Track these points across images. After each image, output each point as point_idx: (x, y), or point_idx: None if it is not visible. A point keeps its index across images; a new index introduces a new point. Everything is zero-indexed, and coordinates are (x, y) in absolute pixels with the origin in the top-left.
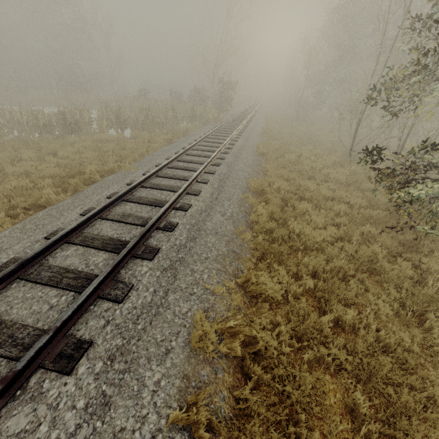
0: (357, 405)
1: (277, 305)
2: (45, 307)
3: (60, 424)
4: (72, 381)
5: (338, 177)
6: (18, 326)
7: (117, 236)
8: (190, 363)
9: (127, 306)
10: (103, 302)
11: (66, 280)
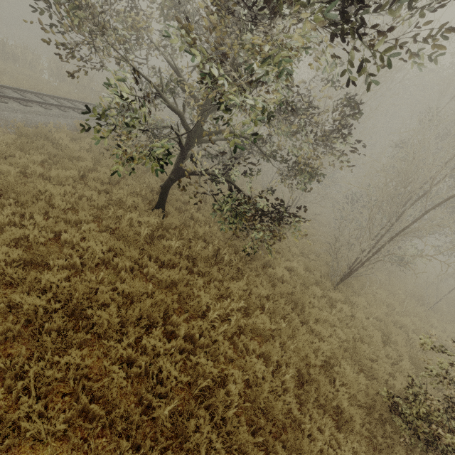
0: None
1: None
2: None
3: None
4: None
5: None
6: None
7: None
8: None
9: None
10: None
11: None
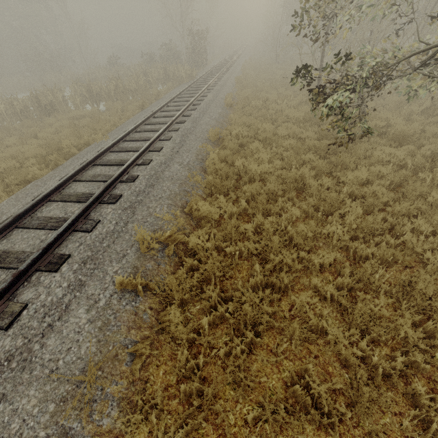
0: (256, 272)
1: (219, 225)
2: (38, 241)
3: (53, 294)
4: (58, 275)
5: (297, 115)
6: (20, 252)
7: (89, 192)
8: (139, 260)
9: (95, 233)
10: (78, 233)
11: (50, 224)
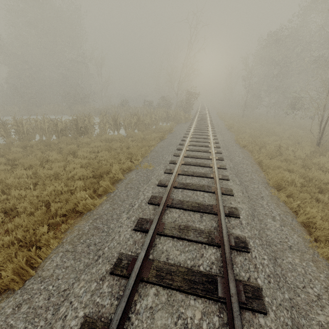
0: None
1: None
2: None
3: None
4: None
5: None
6: None
7: (192, 264)
8: None
9: None
10: None
11: None
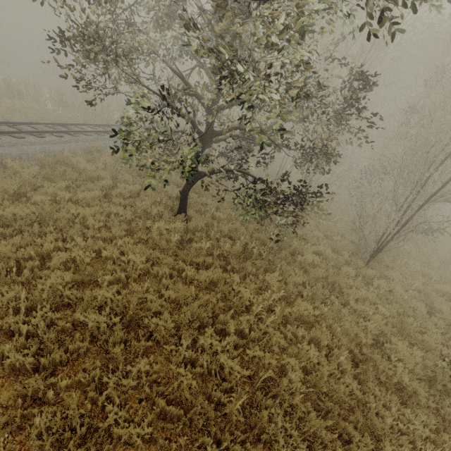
0: None
1: None
2: None
3: None
4: None
5: None
6: None
7: None
8: None
9: None
10: None
11: None
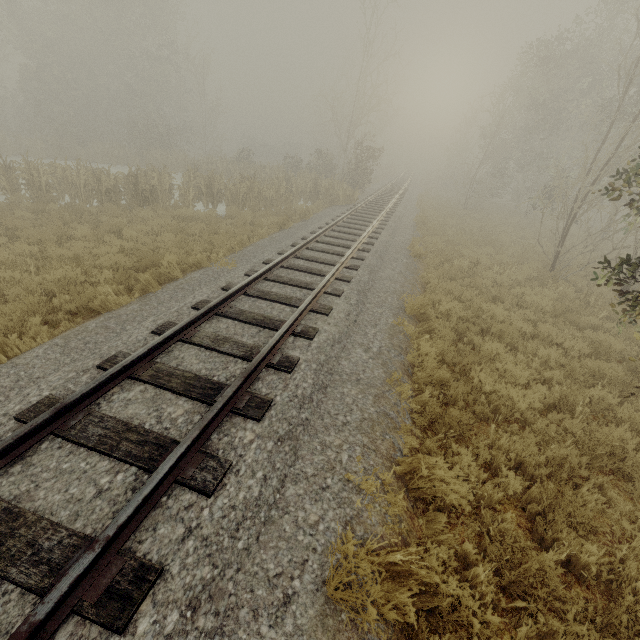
0: None
1: (459, 517)
2: (90, 491)
3: None
4: None
5: (540, 302)
6: (45, 524)
7: (206, 374)
8: (325, 627)
9: (221, 503)
10: (182, 491)
11: (125, 444)
